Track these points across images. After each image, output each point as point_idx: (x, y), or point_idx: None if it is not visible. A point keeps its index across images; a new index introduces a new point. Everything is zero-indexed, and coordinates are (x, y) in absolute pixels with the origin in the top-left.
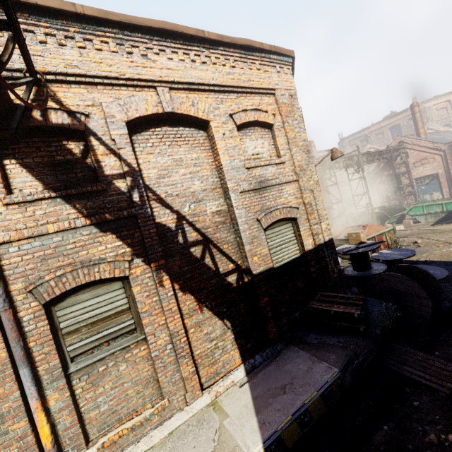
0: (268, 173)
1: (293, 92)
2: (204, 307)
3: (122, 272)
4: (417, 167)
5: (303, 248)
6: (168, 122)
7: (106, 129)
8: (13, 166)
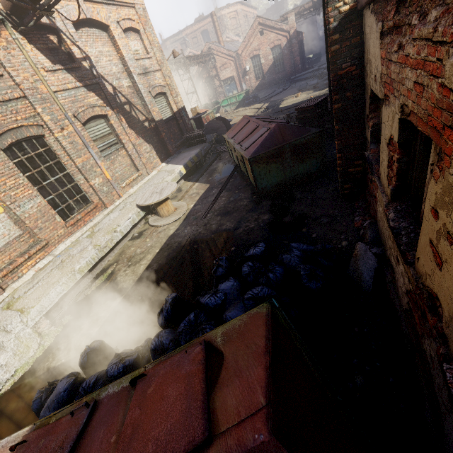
0: (146, 64)
1: (144, 6)
2: (140, 137)
3: (105, 112)
4: (222, 70)
5: (173, 111)
6: (86, 24)
7: (66, 28)
8: (33, 49)
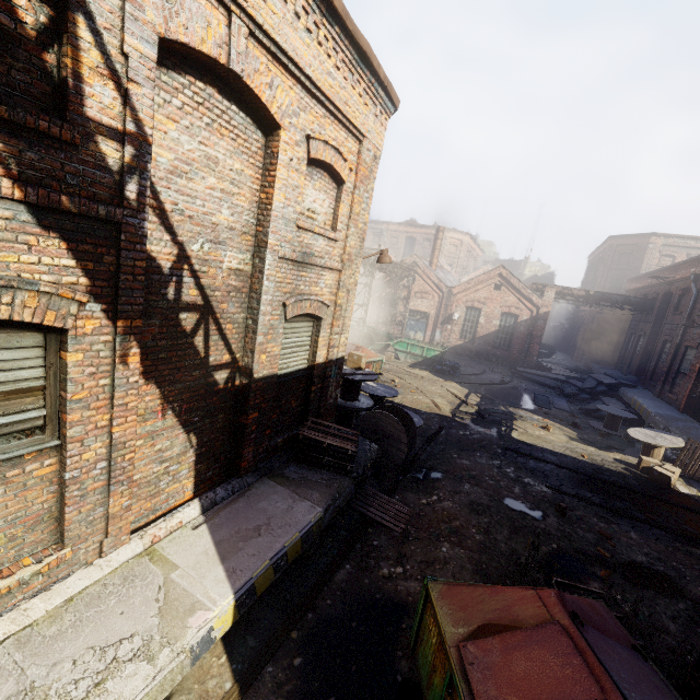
0: (317, 246)
1: (379, 153)
2: (169, 410)
3: (60, 320)
4: (417, 297)
5: (313, 359)
6: (220, 83)
7: (118, 23)
8: None
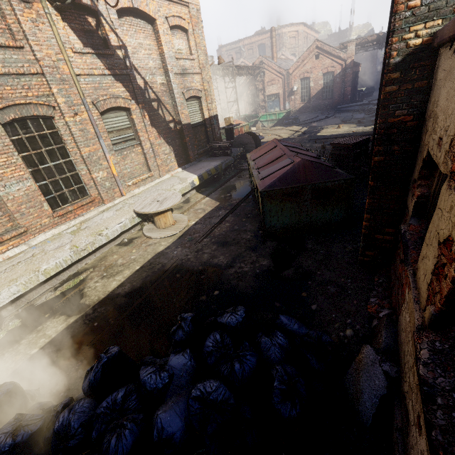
0: (187, 65)
1: (198, 7)
2: (161, 137)
3: (128, 106)
4: (269, 86)
5: (204, 117)
6: (132, 14)
7: (107, 13)
8: (66, 27)
